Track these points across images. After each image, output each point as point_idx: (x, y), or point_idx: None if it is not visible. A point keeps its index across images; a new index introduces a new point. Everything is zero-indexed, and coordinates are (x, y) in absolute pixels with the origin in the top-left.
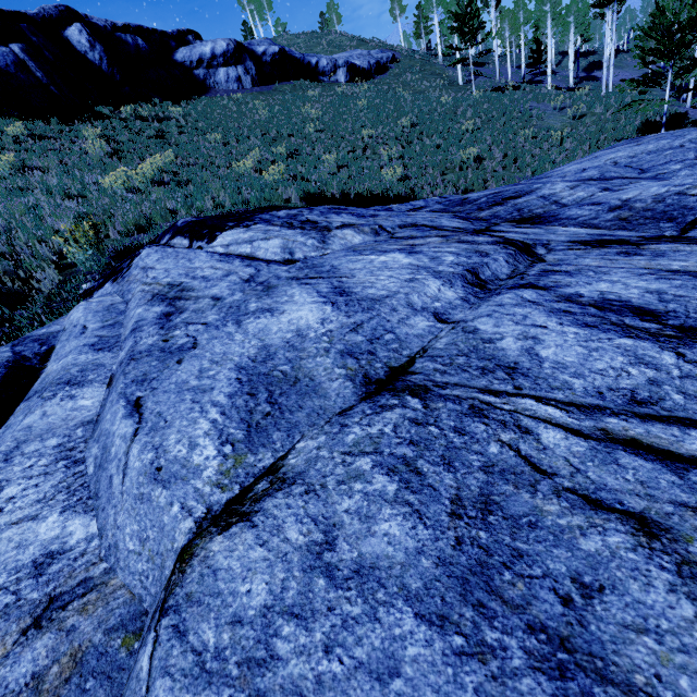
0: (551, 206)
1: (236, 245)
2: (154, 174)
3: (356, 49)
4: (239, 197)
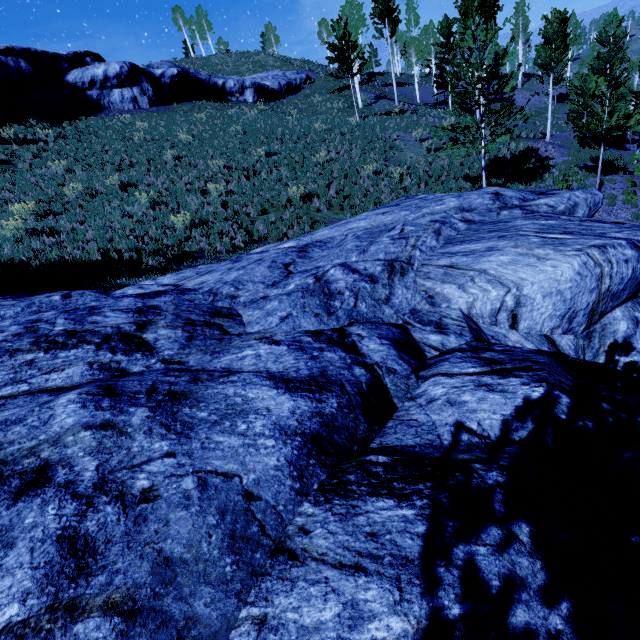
0: None
1: None
2: None
3: (275, 70)
4: None
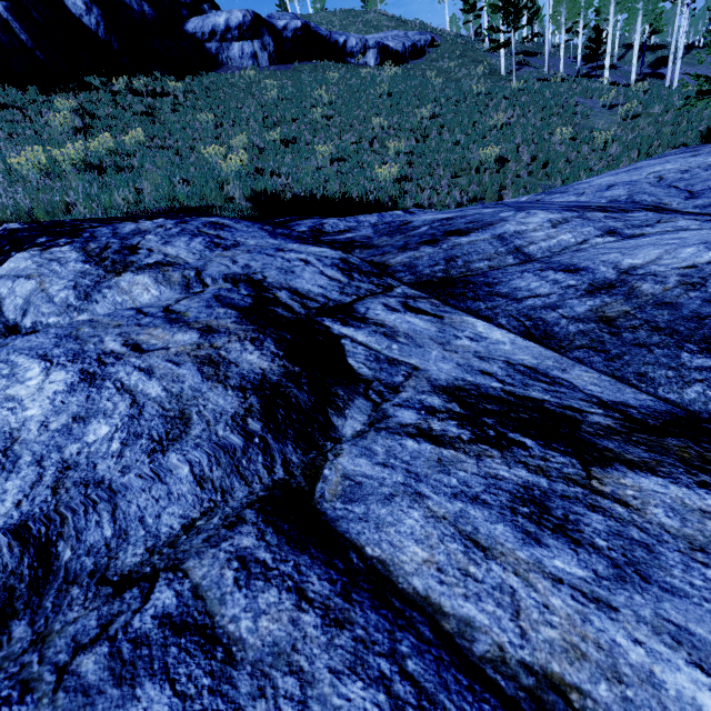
0: (506, 257)
1: (4, 279)
2: (95, 156)
3: (393, 30)
4: (169, 192)
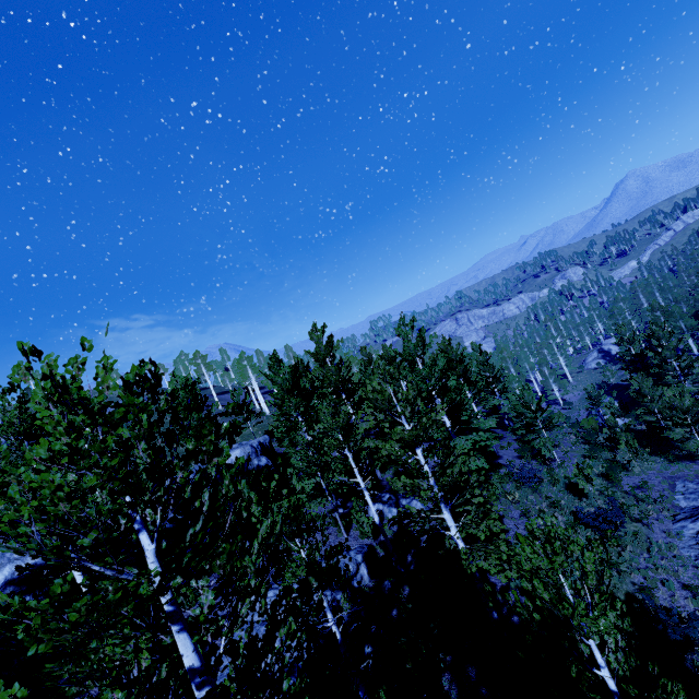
0: None
1: None
2: None
3: None
4: None
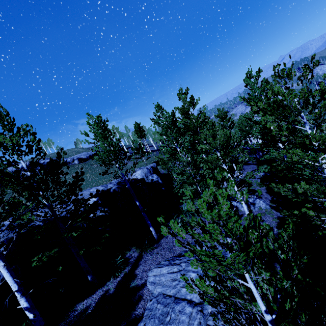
0: None
1: None
2: None
3: (84, 152)
4: None
